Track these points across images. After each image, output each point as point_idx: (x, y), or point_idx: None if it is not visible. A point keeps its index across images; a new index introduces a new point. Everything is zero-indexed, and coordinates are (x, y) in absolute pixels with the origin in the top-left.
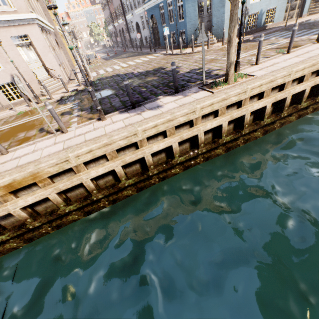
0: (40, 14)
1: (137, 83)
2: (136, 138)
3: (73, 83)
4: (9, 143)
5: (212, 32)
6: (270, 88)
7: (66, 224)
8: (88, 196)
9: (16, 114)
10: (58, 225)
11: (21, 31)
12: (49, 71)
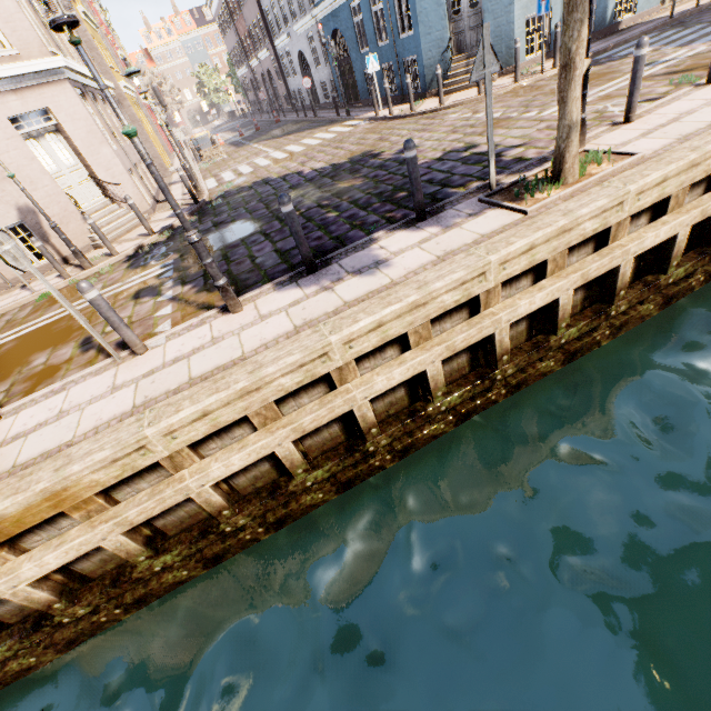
0: (78, 57)
1: (315, 199)
2: (328, 363)
3: (164, 210)
4: (9, 387)
5: None
6: (687, 185)
7: (160, 593)
8: (210, 522)
9: (35, 299)
10: (138, 600)
11: (32, 101)
12: (106, 188)
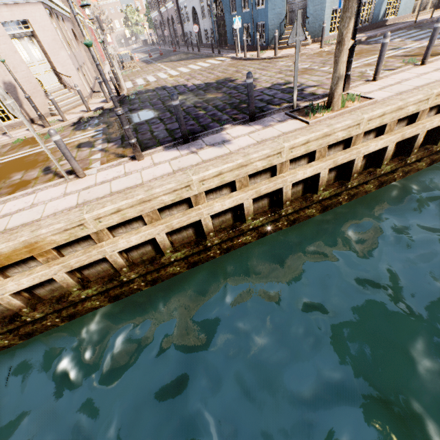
0: None
1: (192, 102)
2: (190, 192)
3: (97, 97)
4: None
5: (306, 26)
6: (396, 119)
7: (82, 313)
8: (115, 275)
9: (12, 142)
10: (70, 315)
11: (17, 13)
12: (62, 78)
